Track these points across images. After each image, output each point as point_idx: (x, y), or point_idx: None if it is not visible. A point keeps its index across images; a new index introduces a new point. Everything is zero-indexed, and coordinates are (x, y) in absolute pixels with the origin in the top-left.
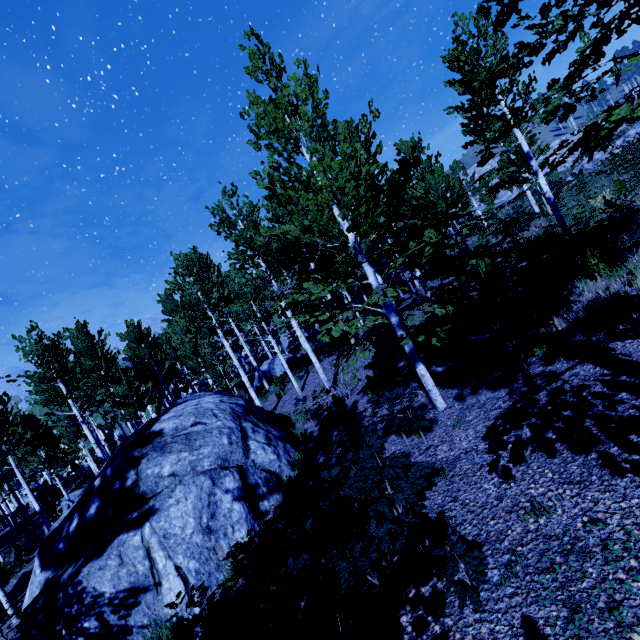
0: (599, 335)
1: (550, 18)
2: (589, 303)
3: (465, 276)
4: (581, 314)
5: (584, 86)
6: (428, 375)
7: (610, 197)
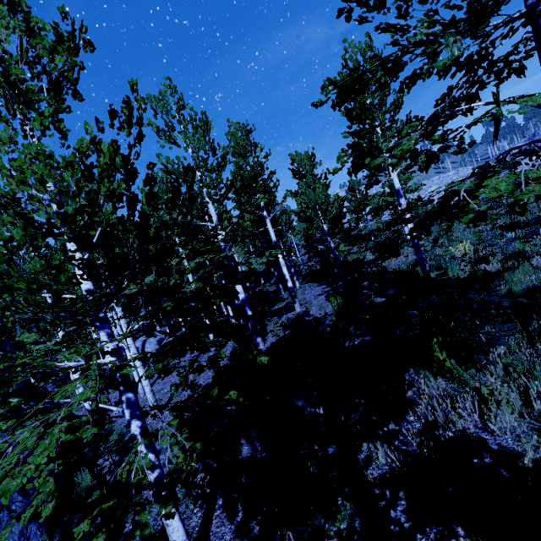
0: (428, 535)
1: (411, 18)
2: (428, 422)
3: (237, 391)
4: (414, 445)
5: (448, 129)
6: (176, 523)
7: (469, 248)
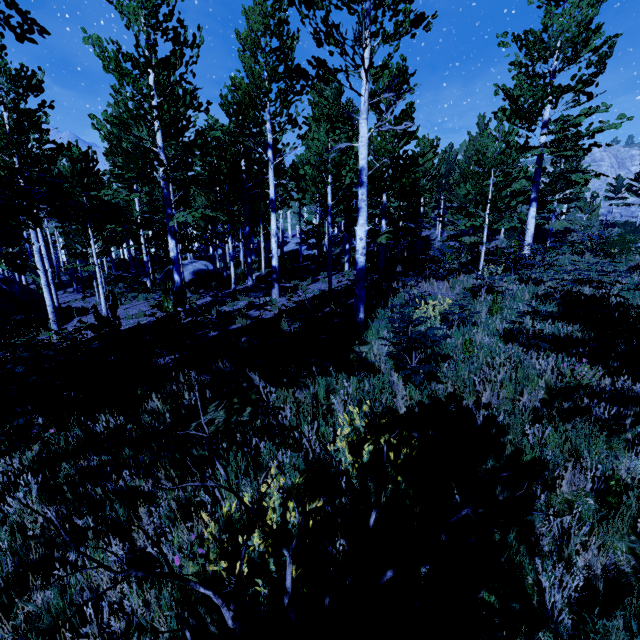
0: None
1: None
2: None
3: None
4: None
5: None
6: None
7: (443, 314)
